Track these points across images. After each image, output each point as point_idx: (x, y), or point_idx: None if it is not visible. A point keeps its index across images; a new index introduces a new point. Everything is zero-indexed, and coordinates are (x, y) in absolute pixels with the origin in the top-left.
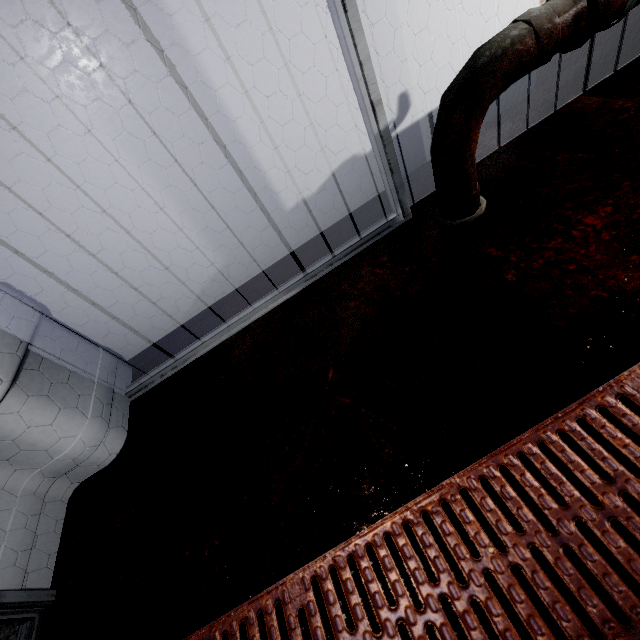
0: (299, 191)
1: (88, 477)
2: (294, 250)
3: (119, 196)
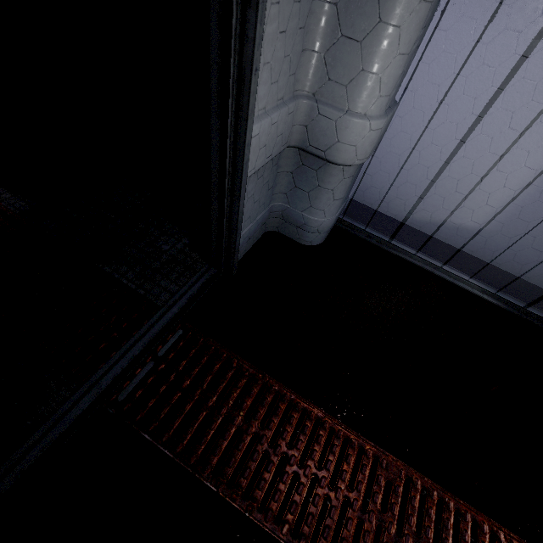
0: None
1: (285, 234)
2: (517, 276)
3: (536, 134)
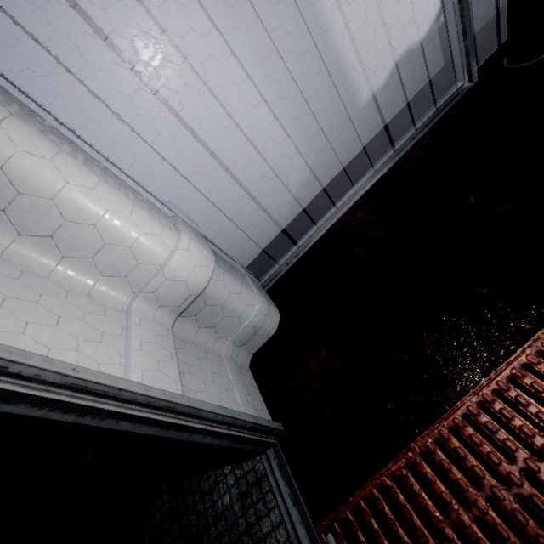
0: (369, 89)
1: (259, 348)
2: (364, 147)
3: (245, 113)
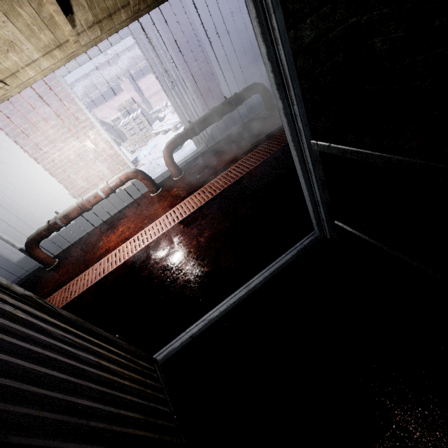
0: (17, 258)
1: None
2: (22, 274)
3: None
